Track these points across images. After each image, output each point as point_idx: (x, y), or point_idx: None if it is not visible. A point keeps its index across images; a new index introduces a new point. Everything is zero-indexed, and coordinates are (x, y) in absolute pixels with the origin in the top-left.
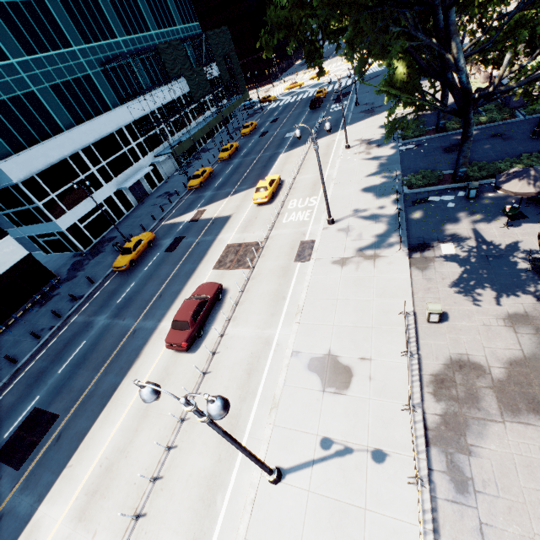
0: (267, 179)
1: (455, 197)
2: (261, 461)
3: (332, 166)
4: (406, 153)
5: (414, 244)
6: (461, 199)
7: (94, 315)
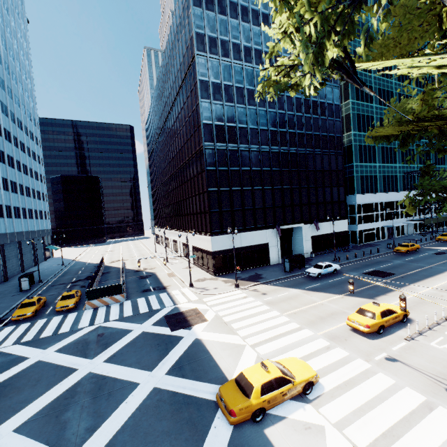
0: None
1: None
2: None
3: None
4: None
5: None
6: None
7: (389, 259)
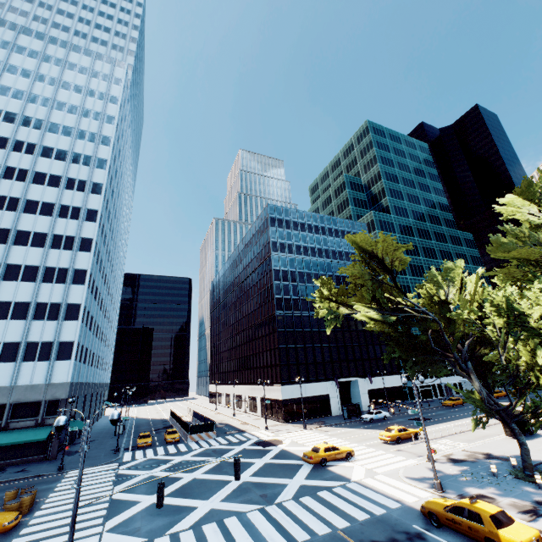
0: None
1: None
2: None
3: None
4: None
5: None
6: None
7: (435, 411)
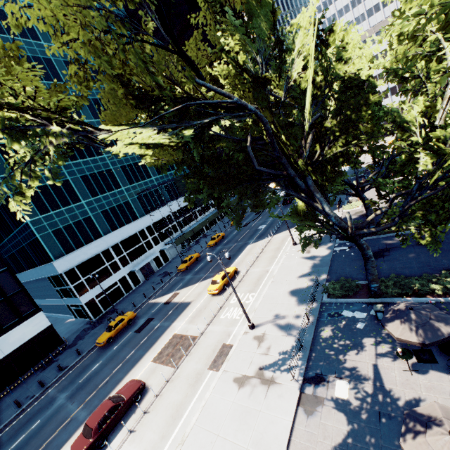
0: (222, 272)
1: (367, 314)
2: None
3: (278, 261)
4: (338, 254)
5: (312, 372)
6: (371, 319)
7: (61, 390)
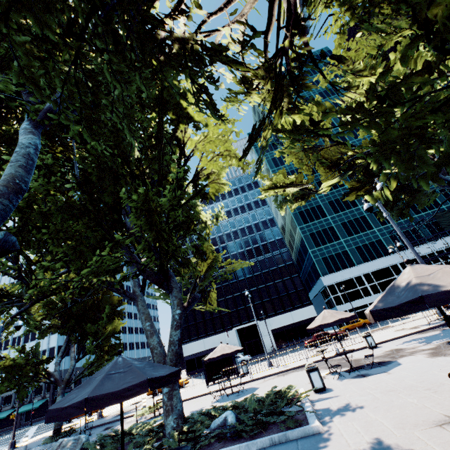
0: None
1: None
2: (264, 344)
3: None
4: None
5: None
6: None
7: None
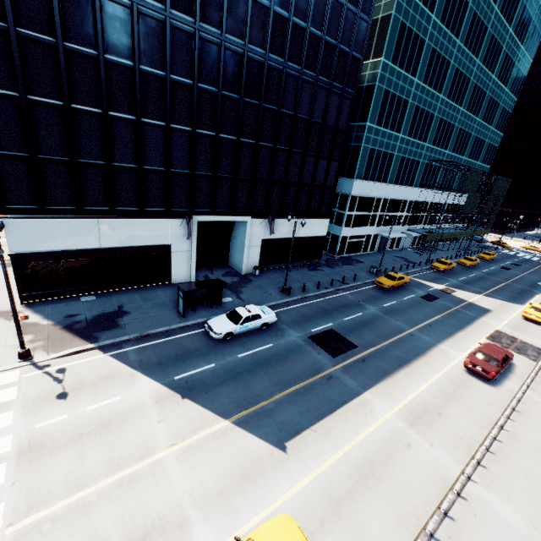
0: None
1: None
2: None
3: None
4: None
5: None
6: None
7: (362, 301)
